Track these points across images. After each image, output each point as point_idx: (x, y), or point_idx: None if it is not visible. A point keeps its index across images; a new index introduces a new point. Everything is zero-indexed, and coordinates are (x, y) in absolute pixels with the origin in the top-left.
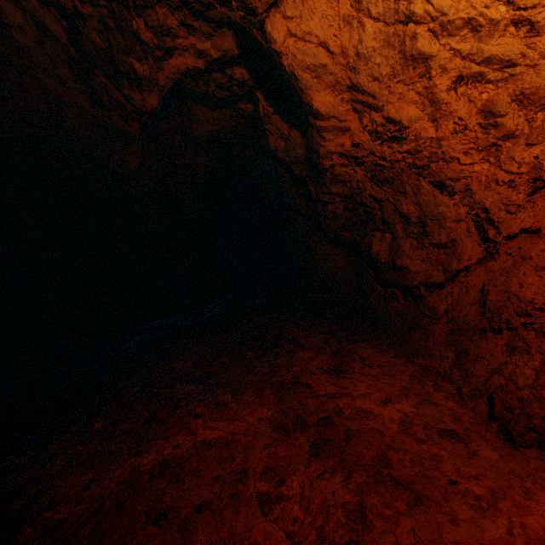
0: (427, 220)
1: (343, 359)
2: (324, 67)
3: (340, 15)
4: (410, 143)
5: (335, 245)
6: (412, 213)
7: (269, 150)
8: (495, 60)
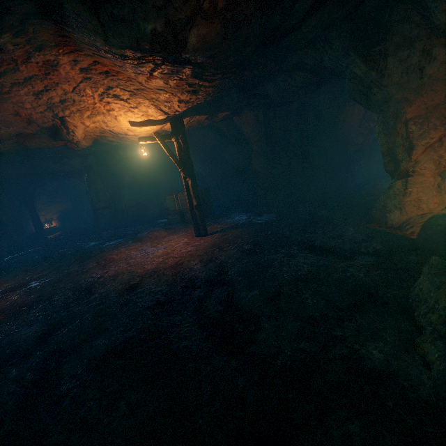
0: None
1: None
2: None
3: None
4: None
5: None
6: None
7: None
8: None
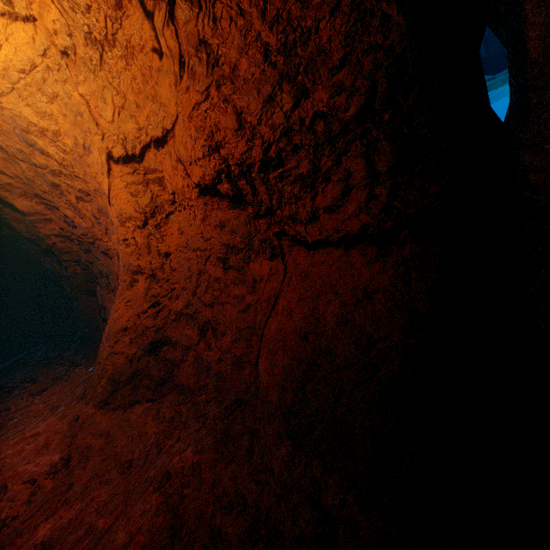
0: (109, 274)
1: (56, 382)
2: (11, 185)
3: (0, 157)
4: (81, 230)
5: (88, 295)
6: (103, 270)
7: (18, 231)
8: (83, 191)
